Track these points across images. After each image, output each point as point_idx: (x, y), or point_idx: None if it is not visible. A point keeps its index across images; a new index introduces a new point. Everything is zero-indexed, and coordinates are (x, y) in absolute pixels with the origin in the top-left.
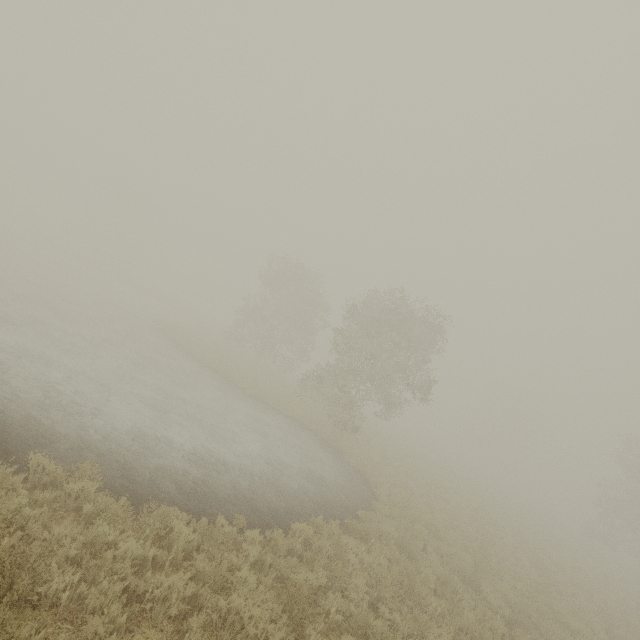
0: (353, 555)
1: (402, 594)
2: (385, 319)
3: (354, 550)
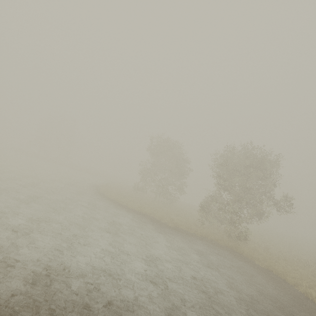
0: None
1: None
2: (250, 164)
3: None
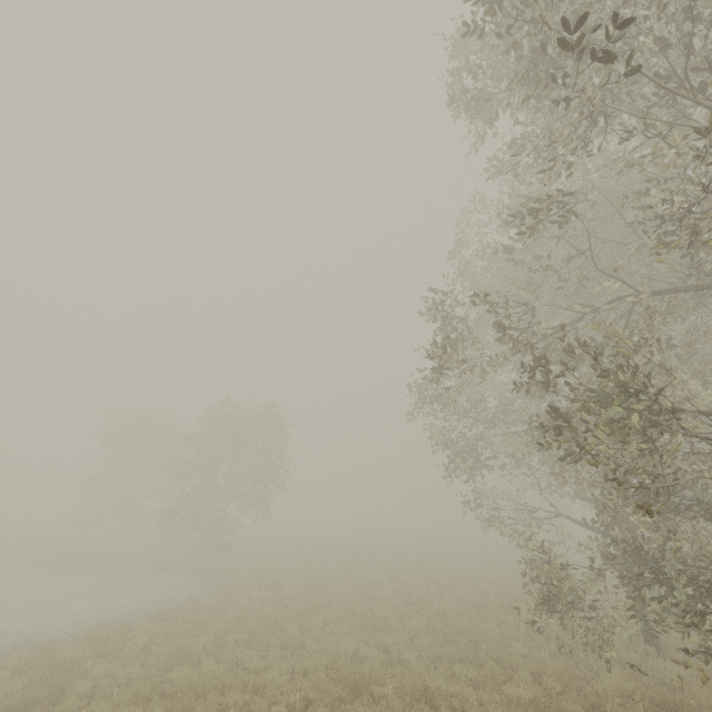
0: (139, 629)
1: (190, 636)
2: (216, 430)
3: (148, 628)
